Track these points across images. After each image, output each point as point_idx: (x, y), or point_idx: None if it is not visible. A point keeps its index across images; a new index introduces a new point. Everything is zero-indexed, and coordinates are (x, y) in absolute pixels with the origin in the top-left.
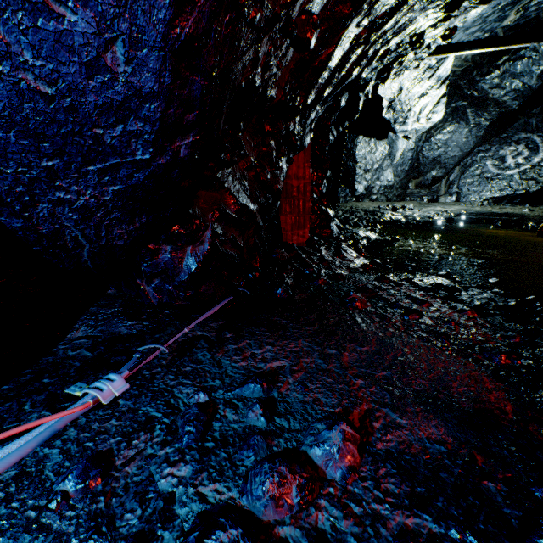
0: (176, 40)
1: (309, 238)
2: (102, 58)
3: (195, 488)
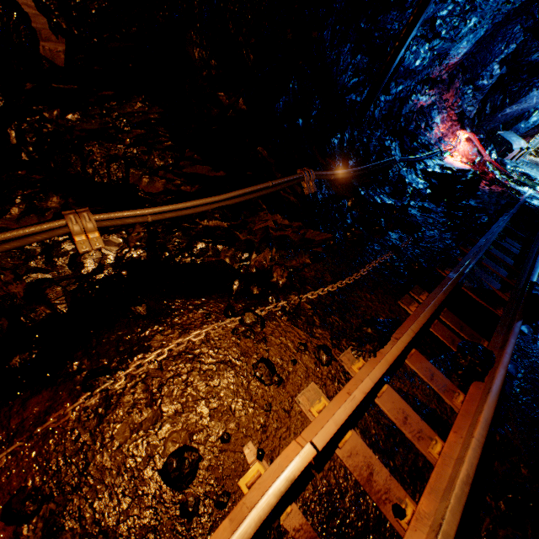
0: None
1: None
2: None
3: None
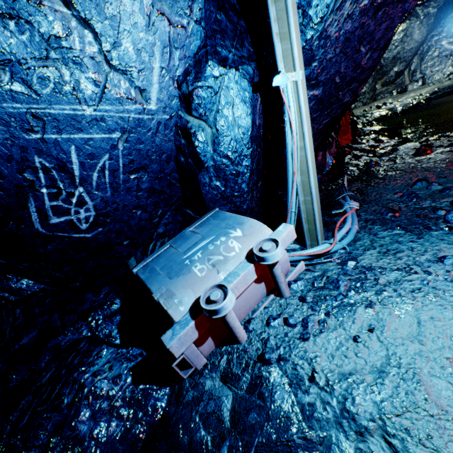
0: (387, 44)
1: (352, 139)
2: (360, 61)
3: (438, 202)
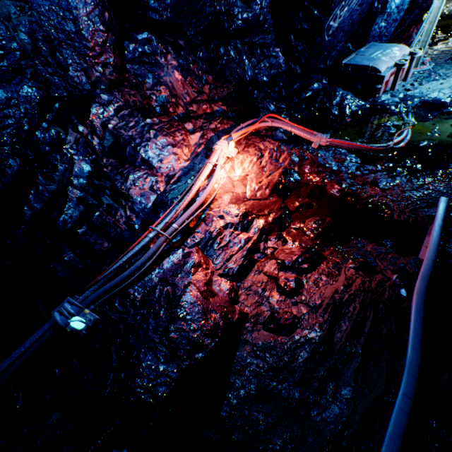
0: None
1: None
2: None
3: None
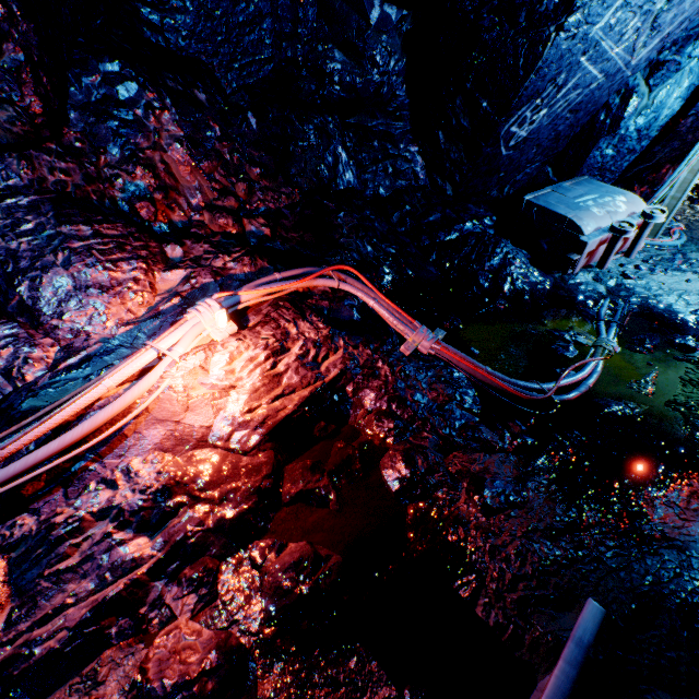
0: None
1: None
2: None
3: None
